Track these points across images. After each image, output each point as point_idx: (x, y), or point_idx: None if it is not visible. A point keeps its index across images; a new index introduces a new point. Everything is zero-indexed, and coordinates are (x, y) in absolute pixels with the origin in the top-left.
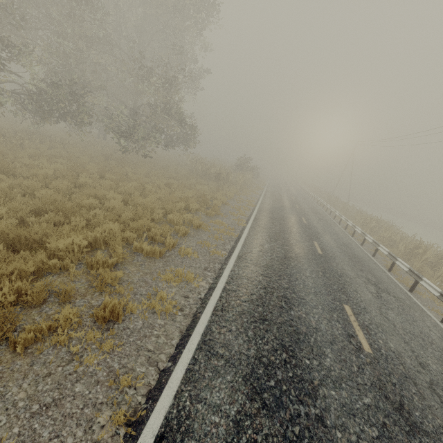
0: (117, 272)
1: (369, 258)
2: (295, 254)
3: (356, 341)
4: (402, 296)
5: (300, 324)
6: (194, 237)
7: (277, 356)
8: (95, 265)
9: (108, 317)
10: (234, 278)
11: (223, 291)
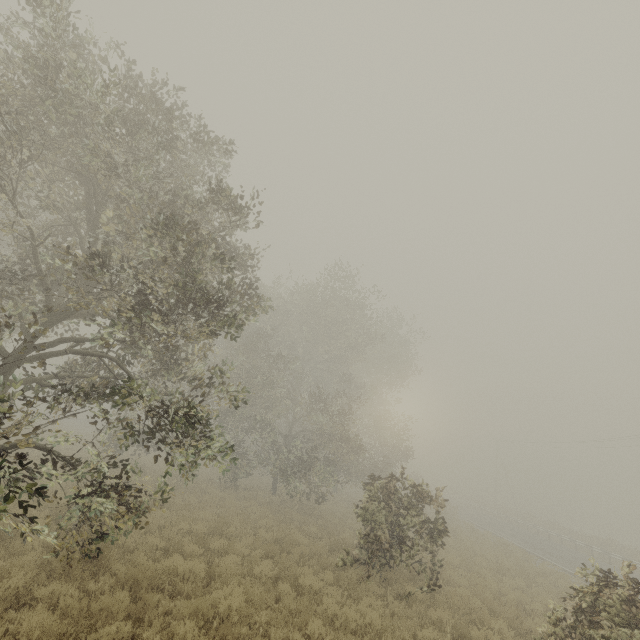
0: None
1: None
2: None
3: None
4: None
5: None
6: None
7: None
8: None
9: None
10: None
11: None
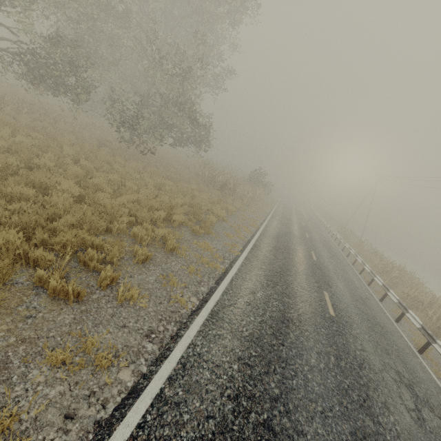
0: None
1: (393, 326)
2: (297, 314)
3: None
4: None
5: None
6: (158, 266)
7: None
8: None
9: None
10: (189, 366)
11: (154, 404)
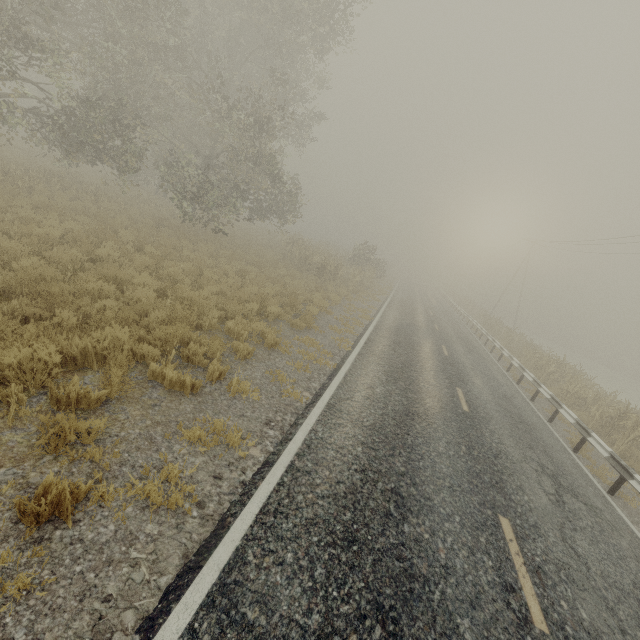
0: (94, 420)
1: (544, 425)
2: (424, 408)
3: (518, 602)
4: (598, 503)
5: (418, 557)
6: (261, 363)
7: (364, 634)
8: (64, 400)
9: (45, 514)
10: (313, 446)
11: (288, 471)
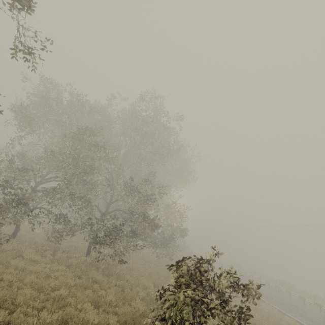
0: None
1: None
2: None
3: None
4: None
5: None
6: None
7: None
8: None
9: None
10: None
11: None
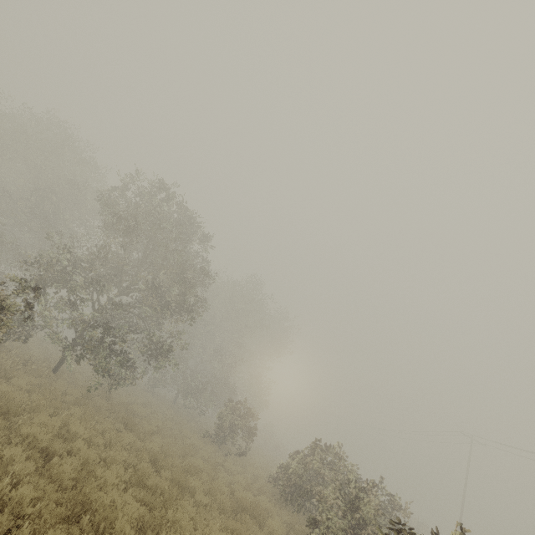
0: None
1: None
2: None
3: None
4: None
5: None
6: None
7: None
8: None
9: None
10: None
11: None
